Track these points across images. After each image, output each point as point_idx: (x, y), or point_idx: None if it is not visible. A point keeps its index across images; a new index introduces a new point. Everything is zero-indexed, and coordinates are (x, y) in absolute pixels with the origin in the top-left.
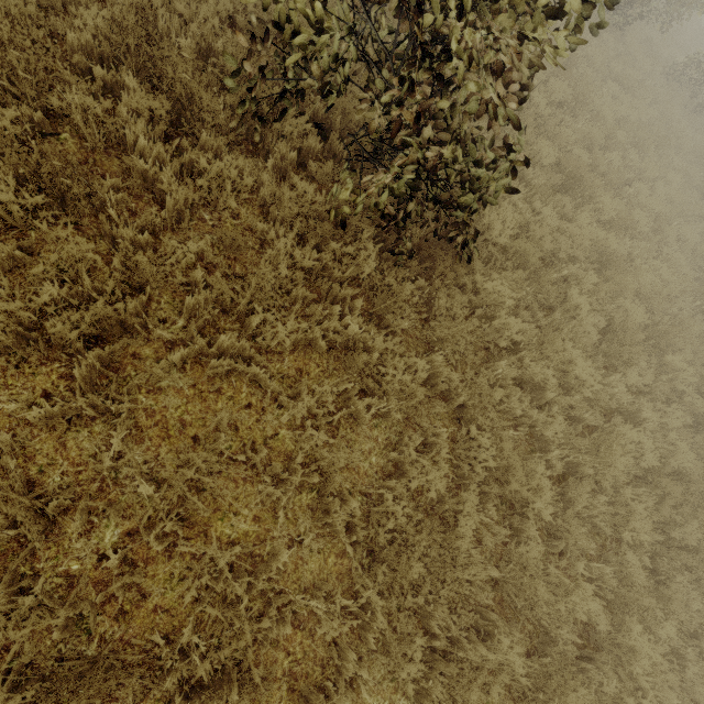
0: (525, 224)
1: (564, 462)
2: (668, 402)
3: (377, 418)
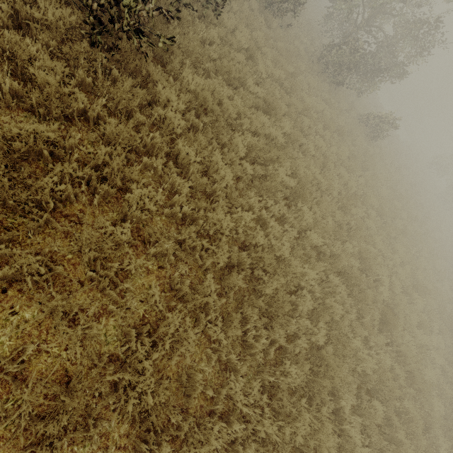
0: (215, 93)
1: (191, 217)
2: (300, 237)
3: (31, 114)
